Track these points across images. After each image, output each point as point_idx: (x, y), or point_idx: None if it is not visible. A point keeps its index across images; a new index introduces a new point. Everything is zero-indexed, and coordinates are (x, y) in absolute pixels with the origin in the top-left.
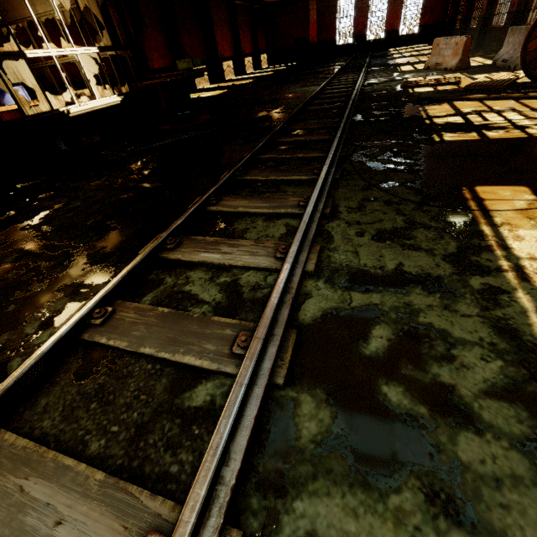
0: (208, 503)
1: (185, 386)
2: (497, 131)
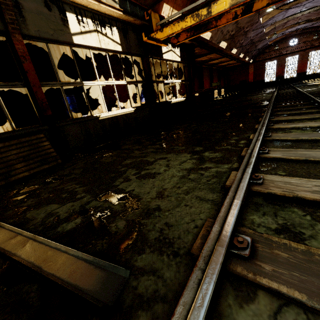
0: None
1: None
2: None
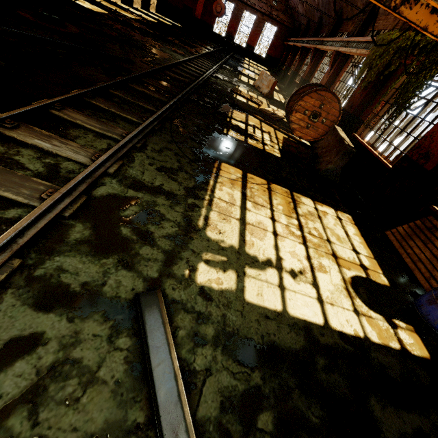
0: (5, 248)
1: (1, 207)
2: (253, 141)
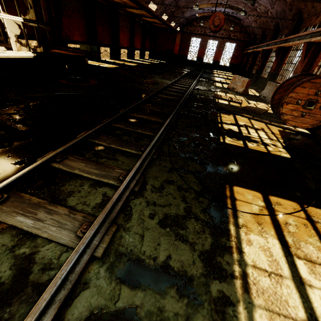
0: None
1: None
2: (253, 143)
